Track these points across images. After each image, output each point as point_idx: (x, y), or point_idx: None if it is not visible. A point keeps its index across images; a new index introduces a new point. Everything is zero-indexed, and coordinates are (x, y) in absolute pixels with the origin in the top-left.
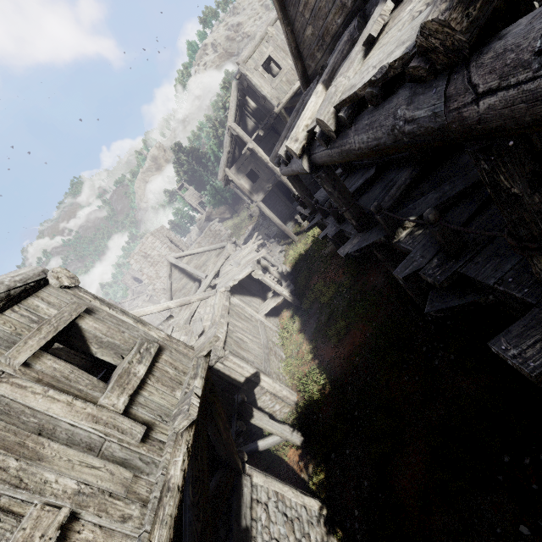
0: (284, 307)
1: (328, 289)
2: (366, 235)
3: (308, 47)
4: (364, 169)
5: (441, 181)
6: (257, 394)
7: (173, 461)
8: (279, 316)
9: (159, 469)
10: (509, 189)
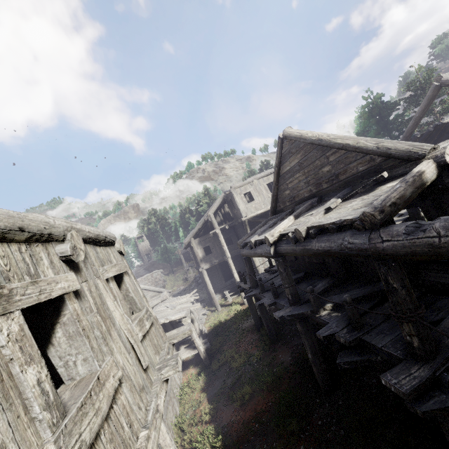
0: (192, 364)
1: (240, 356)
2: (297, 307)
3: (283, 198)
4: (294, 272)
5: (347, 291)
6: None
7: (159, 396)
8: (185, 371)
9: (152, 394)
10: (392, 284)
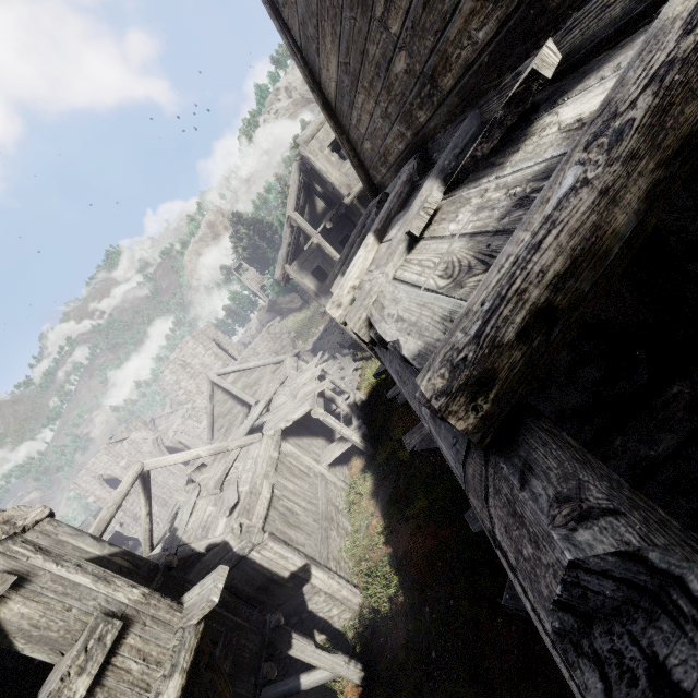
0: (355, 452)
1: None
2: None
3: (370, 158)
4: None
5: None
6: (306, 593)
7: None
8: (349, 463)
9: None
10: None
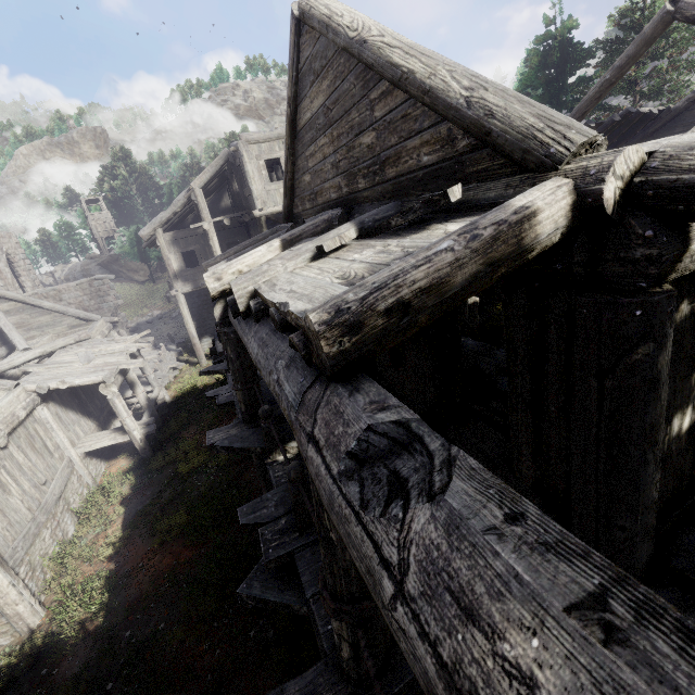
0: (126, 451)
1: (197, 455)
2: (248, 431)
3: (302, 189)
4: None
5: None
6: None
7: None
8: (111, 461)
9: None
10: (329, 530)
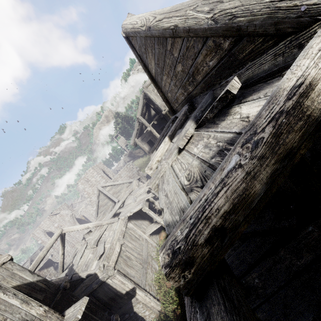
0: (162, 228)
1: None
2: None
3: (171, 99)
4: None
5: None
6: (133, 302)
7: None
8: (159, 234)
9: None
10: None
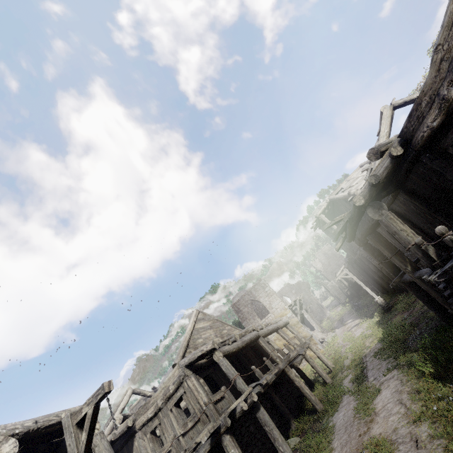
0: None
1: None
2: None
3: None
4: None
5: None
6: None
7: None
8: None
9: None
10: None
